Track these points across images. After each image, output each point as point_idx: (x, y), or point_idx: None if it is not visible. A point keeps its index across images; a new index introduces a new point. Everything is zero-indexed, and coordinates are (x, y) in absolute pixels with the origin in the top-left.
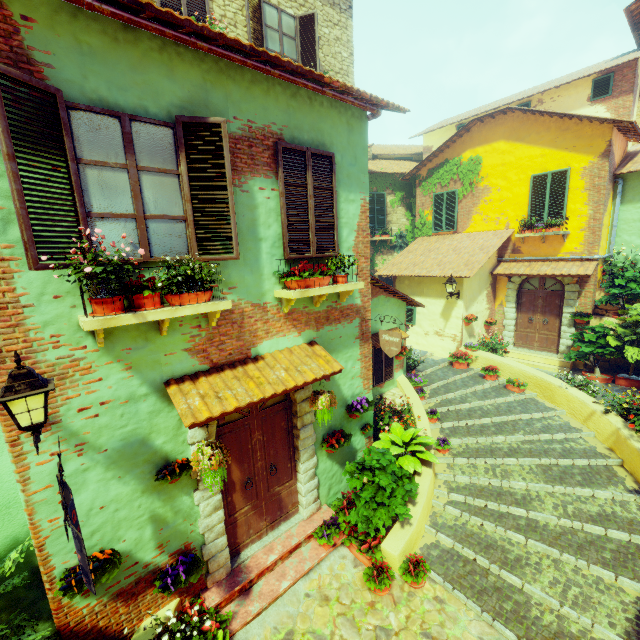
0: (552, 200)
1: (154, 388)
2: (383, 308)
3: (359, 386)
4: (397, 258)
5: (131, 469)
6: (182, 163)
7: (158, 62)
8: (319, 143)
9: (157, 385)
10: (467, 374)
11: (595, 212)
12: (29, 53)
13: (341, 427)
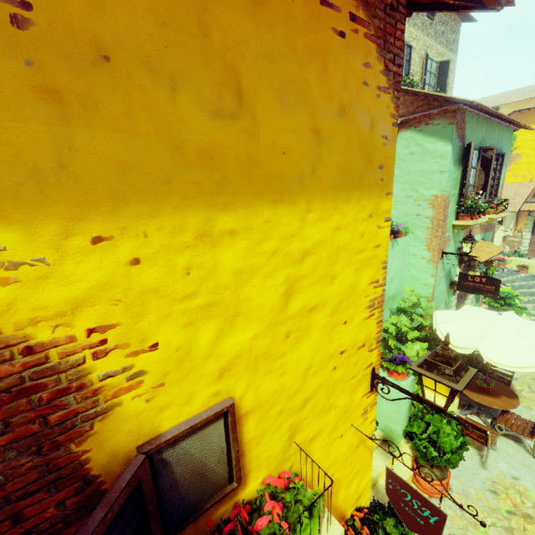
0: None
1: (455, 251)
2: None
3: None
4: None
5: (446, 281)
6: (479, 164)
7: (480, 127)
8: (500, 148)
9: (456, 250)
10: (506, 270)
11: None
12: (464, 133)
13: None
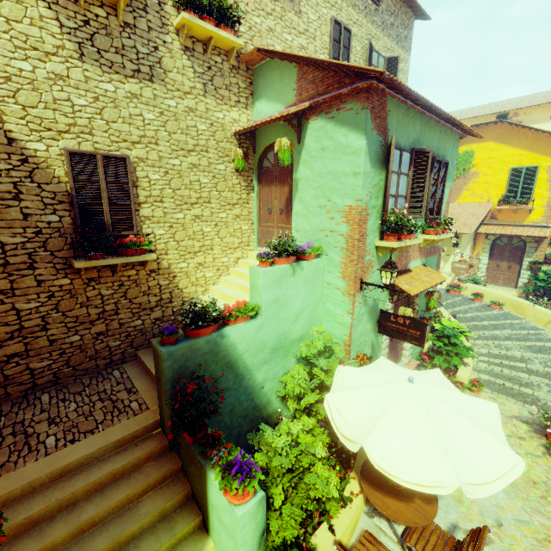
0: (524, 185)
1: None
2: None
3: None
4: None
5: (372, 317)
6: (411, 170)
7: (411, 123)
8: (443, 156)
9: None
10: (461, 298)
11: None
12: (387, 125)
13: (423, 316)
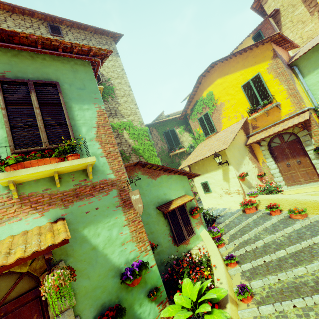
0: (259, 92)
1: None
2: (168, 183)
3: (133, 250)
4: (189, 157)
5: None
6: None
7: None
8: (45, 79)
9: None
10: (257, 215)
11: (288, 85)
12: None
13: (119, 300)
